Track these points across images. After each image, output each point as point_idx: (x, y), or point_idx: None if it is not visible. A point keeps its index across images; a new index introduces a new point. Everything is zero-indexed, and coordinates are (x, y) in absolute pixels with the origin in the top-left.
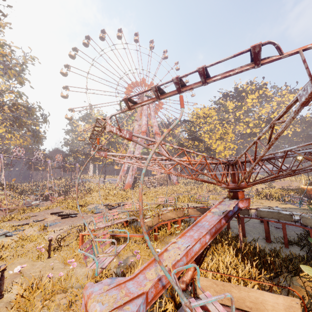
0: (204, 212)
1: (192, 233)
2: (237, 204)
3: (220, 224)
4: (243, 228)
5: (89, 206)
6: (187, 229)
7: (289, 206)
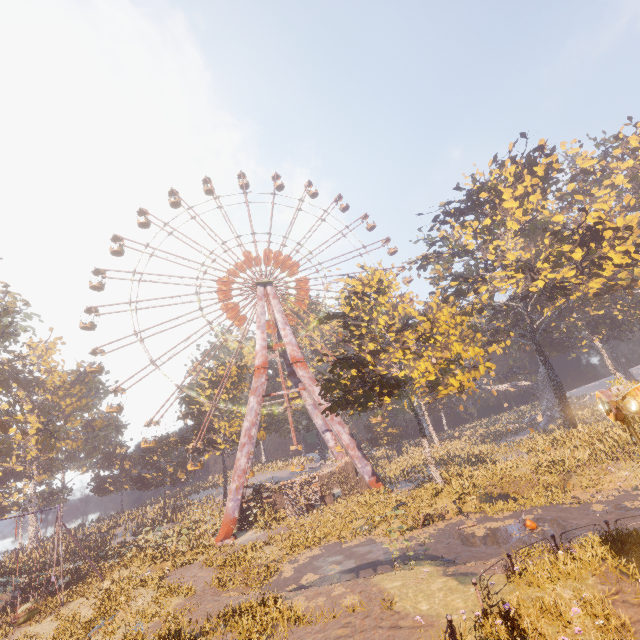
0: None
1: None
2: None
3: None
4: None
5: None
6: None
7: None
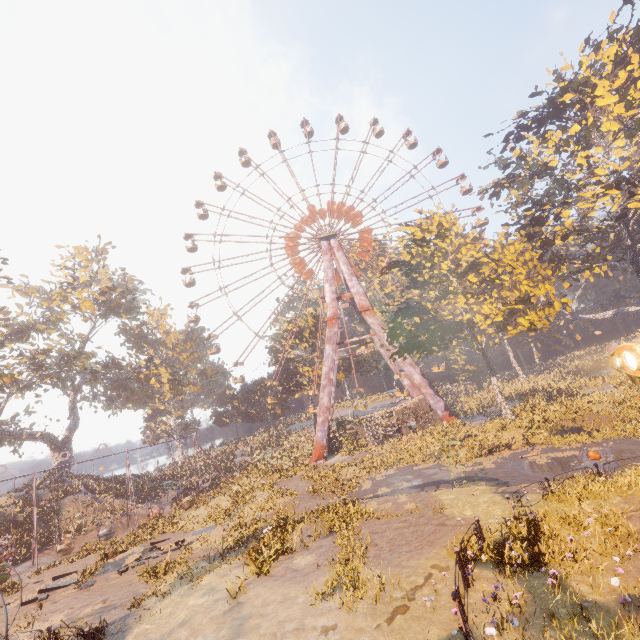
0: None
1: None
2: None
3: None
4: None
5: (121, 554)
6: None
7: None
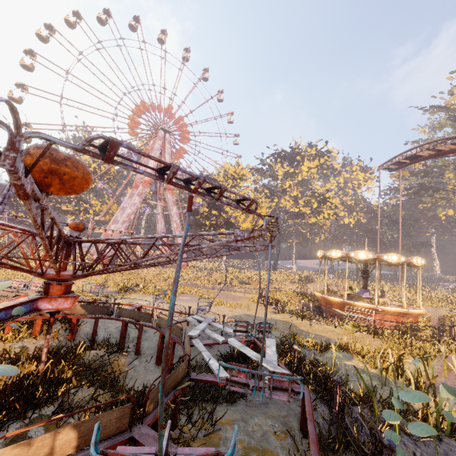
0: (92, 311)
1: None
2: (30, 304)
3: None
4: (138, 341)
5: None
6: None
7: (274, 317)
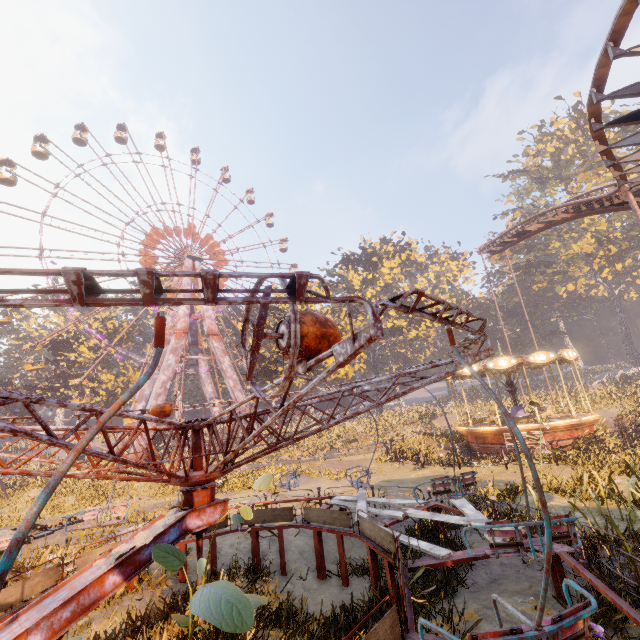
0: None
1: (1, 635)
2: (178, 525)
3: (99, 589)
4: (282, 552)
5: None
6: (3, 624)
7: (423, 473)
